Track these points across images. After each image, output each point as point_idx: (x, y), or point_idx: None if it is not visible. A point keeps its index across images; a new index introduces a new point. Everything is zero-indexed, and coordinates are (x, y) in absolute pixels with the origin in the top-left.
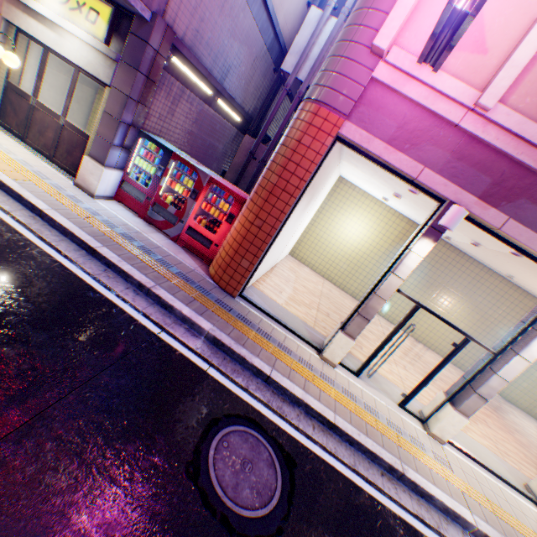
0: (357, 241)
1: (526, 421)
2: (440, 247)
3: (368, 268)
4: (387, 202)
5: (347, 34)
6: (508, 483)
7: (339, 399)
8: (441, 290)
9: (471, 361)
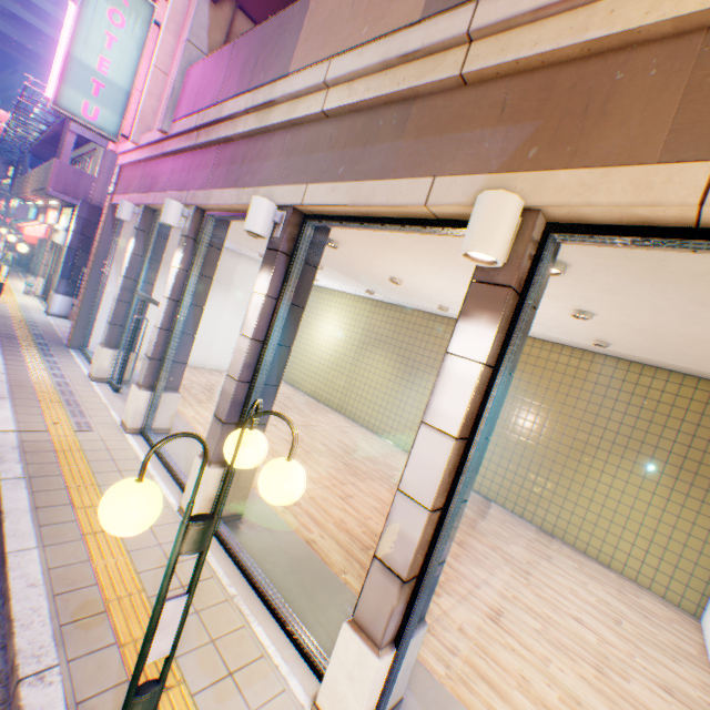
0: (331, 342)
1: (586, 579)
2: (407, 318)
3: (345, 370)
4: (335, 287)
5: None
6: (176, 478)
7: (38, 378)
8: (424, 372)
9: (499, 478)
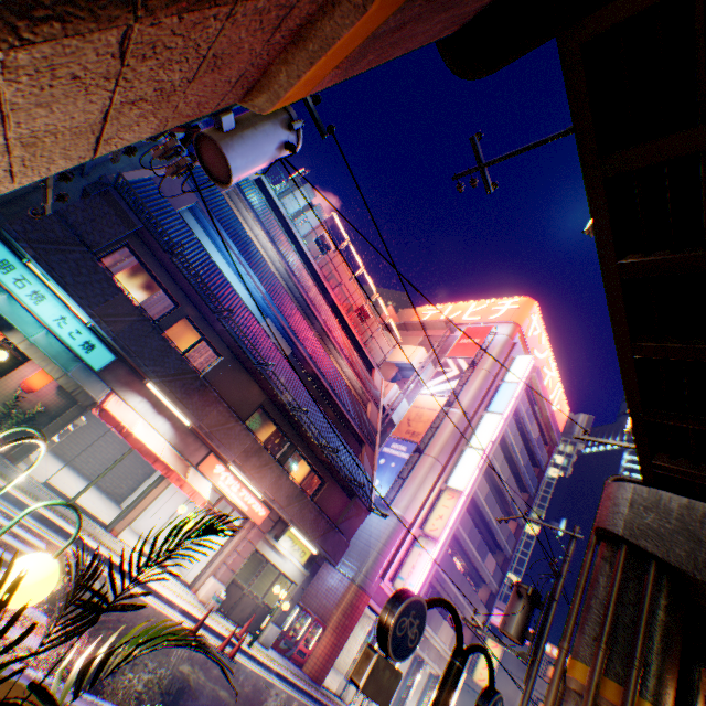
0: None
1: None
2: None
3: None
4: None
5: (375, 566)
6: None
7: None
8: None
9: None
